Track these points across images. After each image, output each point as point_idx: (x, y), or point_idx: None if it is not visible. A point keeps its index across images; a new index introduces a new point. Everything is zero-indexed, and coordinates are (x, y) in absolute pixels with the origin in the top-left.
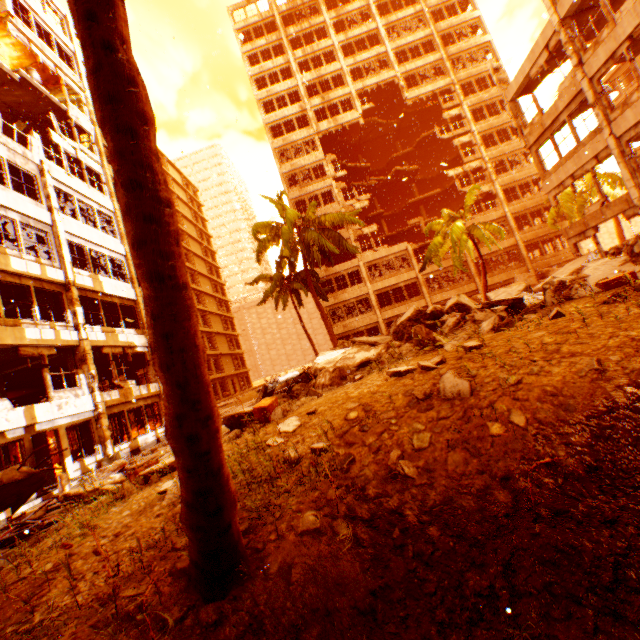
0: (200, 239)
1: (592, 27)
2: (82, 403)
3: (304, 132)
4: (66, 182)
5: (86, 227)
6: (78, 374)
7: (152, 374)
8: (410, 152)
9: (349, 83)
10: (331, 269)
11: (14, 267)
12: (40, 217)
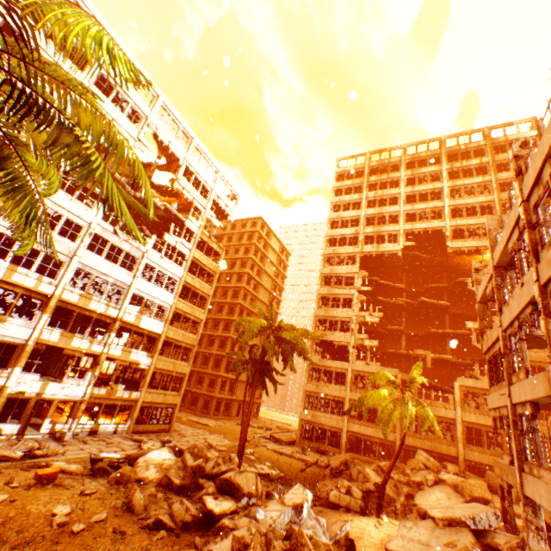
0: (272, 289)
1: (507, 287)
2: (78, 389)
3: (350, 248)
4: (156, 261)
5: (154, 286)
6: (89, 371)
7: (142, 384)
8: (449, 286)
9: (401, 222)
10: (324, 361)
11: (91, 306)
12: (125, 280)
